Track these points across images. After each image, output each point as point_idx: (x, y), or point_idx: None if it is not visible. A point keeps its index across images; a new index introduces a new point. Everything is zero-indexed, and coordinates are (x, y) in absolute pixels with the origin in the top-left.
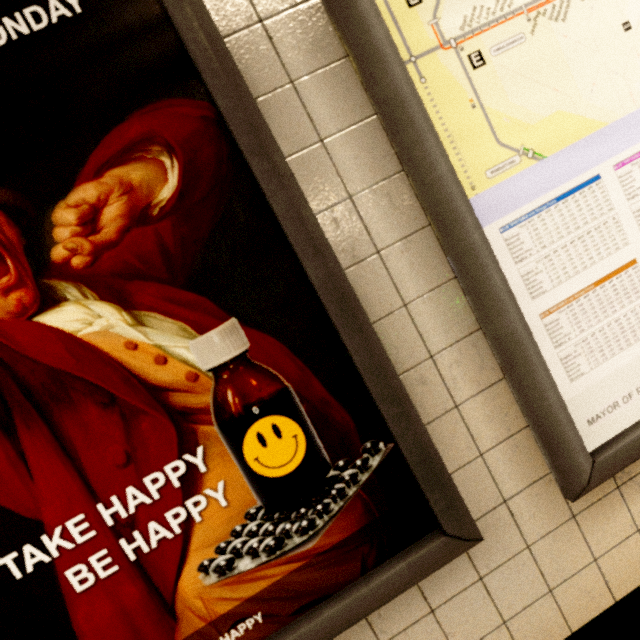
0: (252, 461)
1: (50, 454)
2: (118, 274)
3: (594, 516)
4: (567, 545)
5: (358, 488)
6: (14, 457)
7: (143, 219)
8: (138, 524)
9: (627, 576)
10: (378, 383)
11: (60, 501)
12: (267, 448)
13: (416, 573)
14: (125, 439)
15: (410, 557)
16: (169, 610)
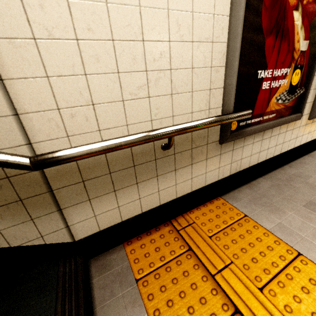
0: (292, 78)
1: (276, 50)
2: (306, 12)
3: (307, 126)
4: (302, 130)
5: (297, 96)
6: (273, 46)
7: (315, 1)
8: (275, 79)
9: (303, 141)
10: (314, 73)
11: (271, 64)
12: (295, 77)
13: (295, 118)
14: (285, 57)
15: (296, 115)
16: (268, 104)
